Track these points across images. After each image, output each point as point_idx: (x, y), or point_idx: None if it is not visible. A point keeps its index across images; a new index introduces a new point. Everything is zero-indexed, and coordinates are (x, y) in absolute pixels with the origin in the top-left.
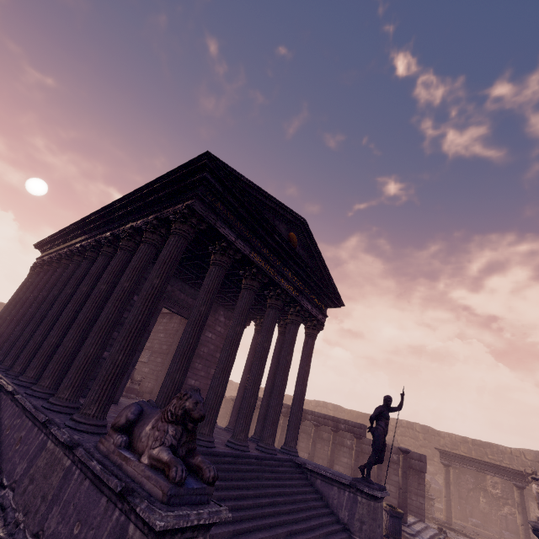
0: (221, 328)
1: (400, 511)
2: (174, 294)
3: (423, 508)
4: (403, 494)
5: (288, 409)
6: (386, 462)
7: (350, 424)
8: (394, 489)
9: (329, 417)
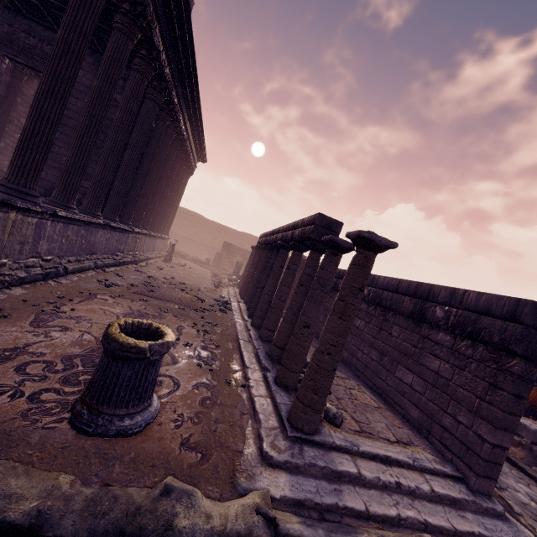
0: (118, 96)
1: (117, 336)
2: (18, 38)
3: (481, 452)
4: (316, 357)
5: (271, 236)
6: (423, 327)
7: (305, 222)
8: (420, 386)
9: (292, 225)
